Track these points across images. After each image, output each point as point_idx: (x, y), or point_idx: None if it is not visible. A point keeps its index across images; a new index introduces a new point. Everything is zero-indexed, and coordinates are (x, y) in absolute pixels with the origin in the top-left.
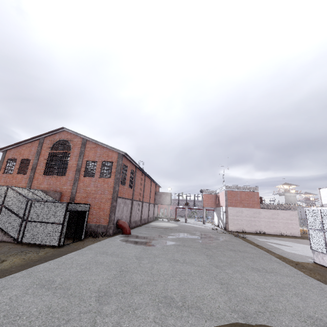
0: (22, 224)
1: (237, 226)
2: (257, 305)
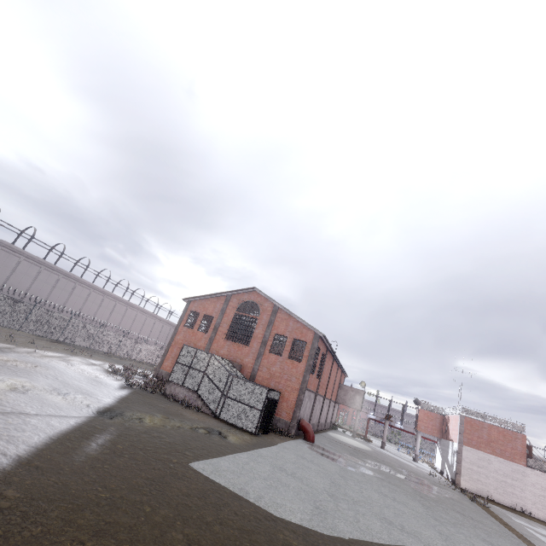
0: (221, 398)
1: (478, 484)
2: None
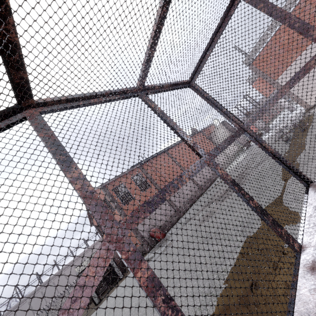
0: None
1: None
2: None
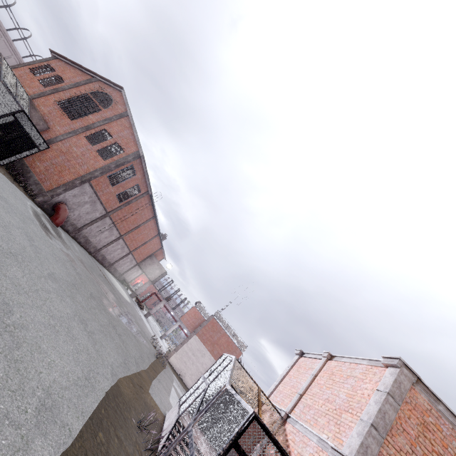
0: None
1: (183, 365)
2: None
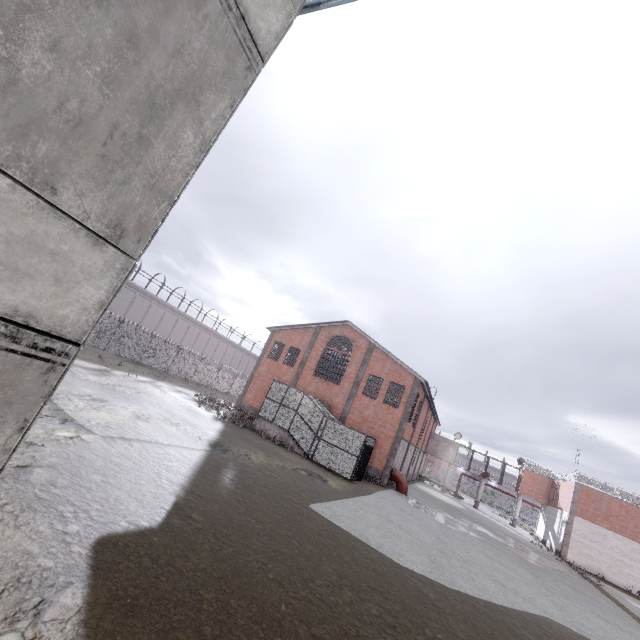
0: (315, 440)
1: (588, 559)
2: (594, 633)
